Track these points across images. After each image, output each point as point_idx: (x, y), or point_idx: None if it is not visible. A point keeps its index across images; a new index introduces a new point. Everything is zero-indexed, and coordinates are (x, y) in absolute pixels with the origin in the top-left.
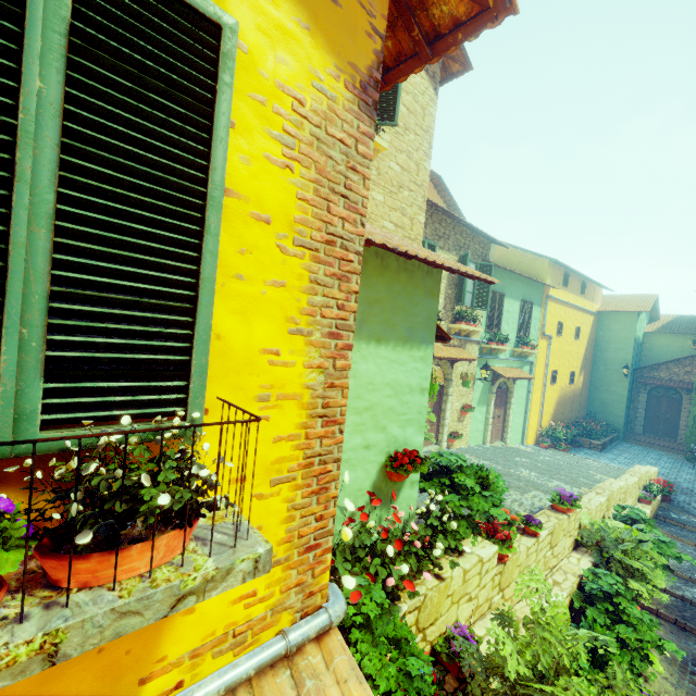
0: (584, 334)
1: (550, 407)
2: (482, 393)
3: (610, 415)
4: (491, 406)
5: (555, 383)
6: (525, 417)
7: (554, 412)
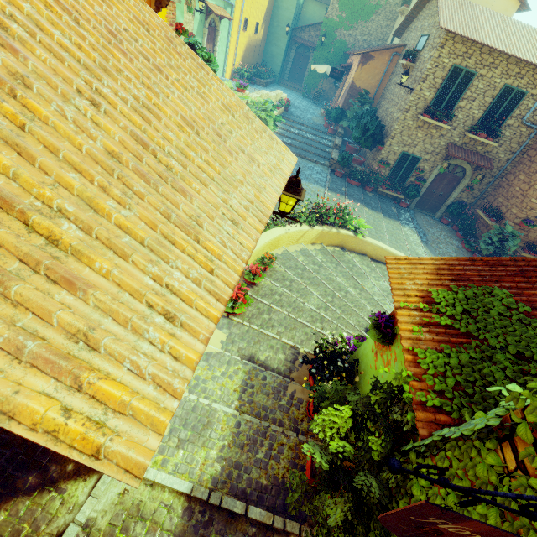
0: None
1: (241, 51)
2: (199, 26)
3: (274, 65)
4: (205, 39)
5: (246, 30)
6: (226, 55)
7: (243, 56)
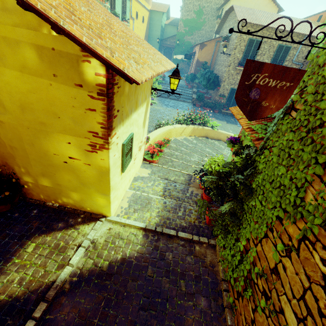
0: (145, 21)
1: None
2: None
3: None
4: None
5: None
6: None
7: None
